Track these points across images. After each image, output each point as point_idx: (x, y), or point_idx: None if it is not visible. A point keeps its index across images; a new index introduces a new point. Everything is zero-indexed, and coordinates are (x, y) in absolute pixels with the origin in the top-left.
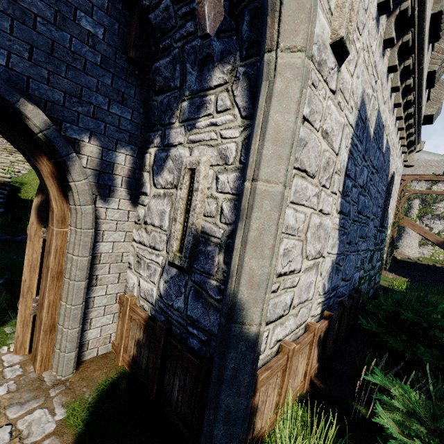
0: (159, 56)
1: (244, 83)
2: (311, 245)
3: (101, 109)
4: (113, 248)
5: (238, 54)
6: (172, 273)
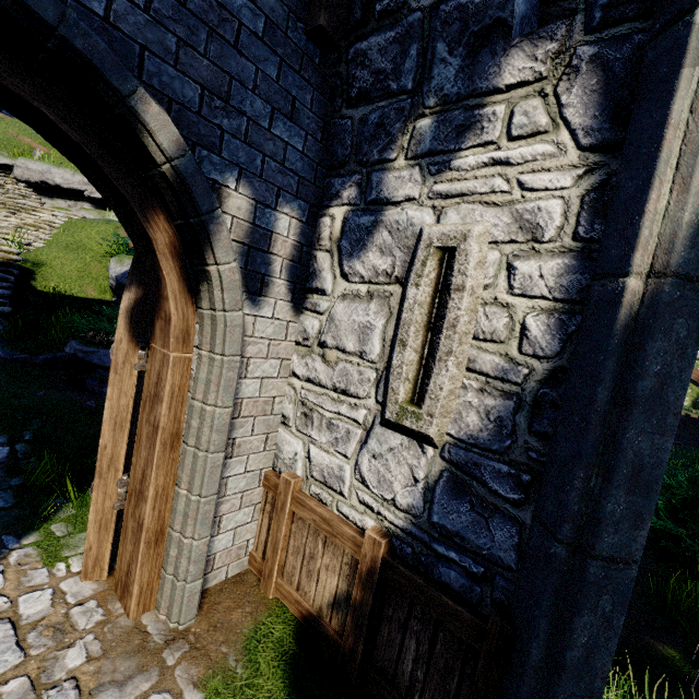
0: (369, 28)
1: (592, 79)
2: None
3: (258, 127)
4: (260, 389)
5: (579, 19)
6: (391, 442)
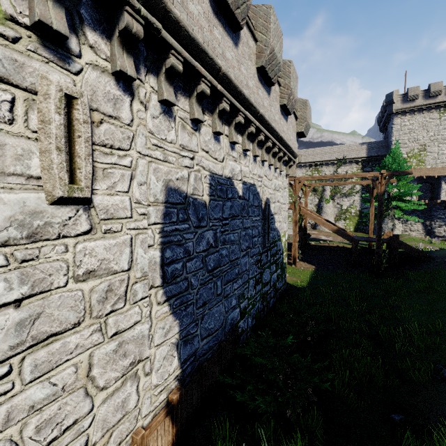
0: None
1: None
2: (109, 372)
3: None
4: None
5: None
6: None
